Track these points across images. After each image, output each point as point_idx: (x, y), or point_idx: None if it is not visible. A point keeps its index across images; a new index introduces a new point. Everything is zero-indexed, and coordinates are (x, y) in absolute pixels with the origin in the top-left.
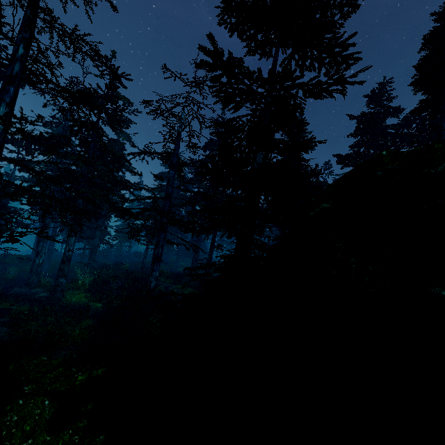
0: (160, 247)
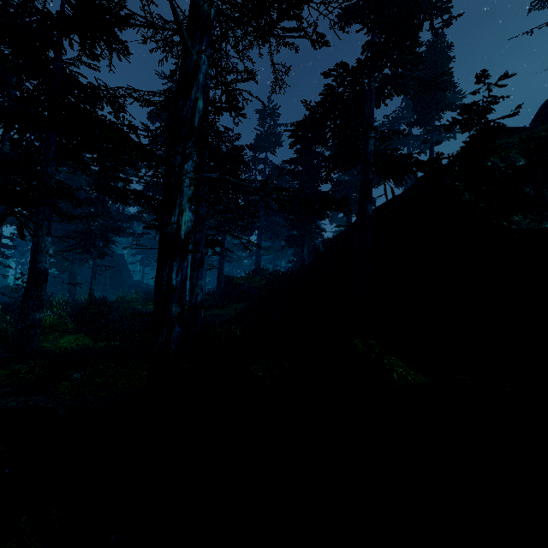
0: (203, 248)
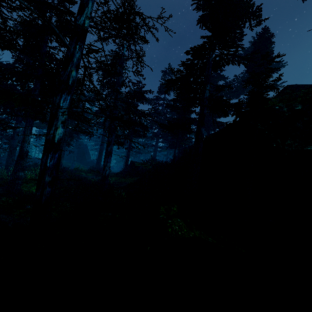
0: (112, 145)
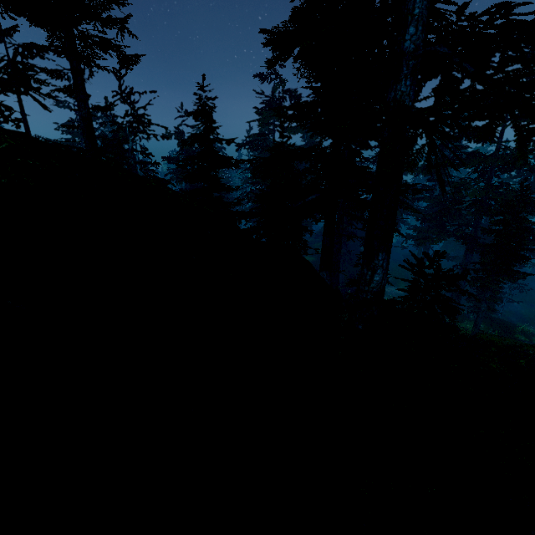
0: None
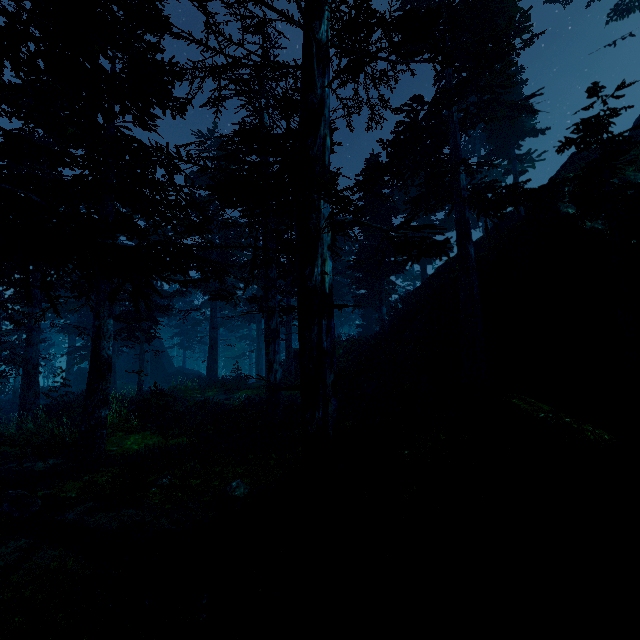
0: (277, 316)
